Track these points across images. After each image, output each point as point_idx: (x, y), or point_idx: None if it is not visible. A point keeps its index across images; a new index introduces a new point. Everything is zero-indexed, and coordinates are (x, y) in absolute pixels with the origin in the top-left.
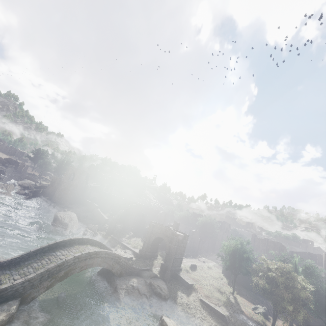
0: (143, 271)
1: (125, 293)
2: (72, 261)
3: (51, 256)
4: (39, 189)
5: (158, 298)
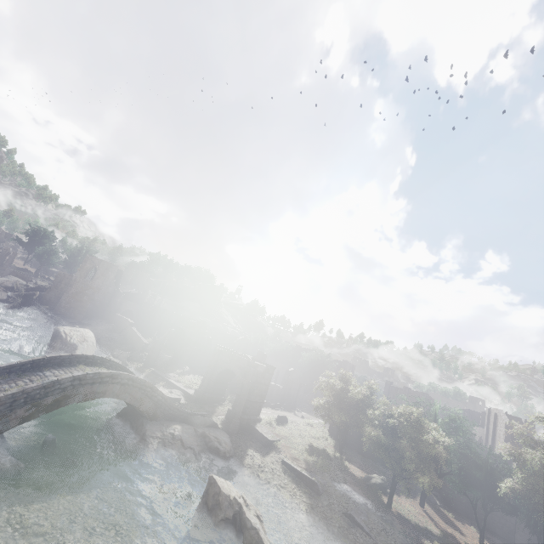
0: (195, 416)
1: (159, 444)
2: (68, 382)
3: (35, 377)
4: (33, 292)
5: (214, 455)
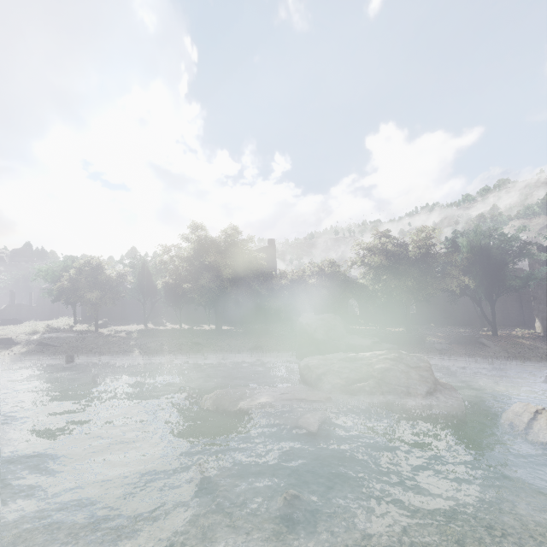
0: None
1: None
2: None
3: None
4: None
5: None
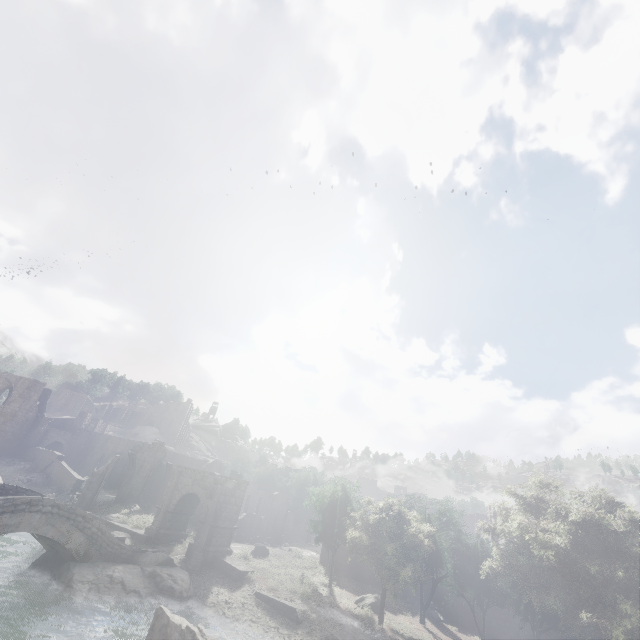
0: (143, 553)
1: (91, 591)
2: None
3: None
4: None
5: (167, 598)
